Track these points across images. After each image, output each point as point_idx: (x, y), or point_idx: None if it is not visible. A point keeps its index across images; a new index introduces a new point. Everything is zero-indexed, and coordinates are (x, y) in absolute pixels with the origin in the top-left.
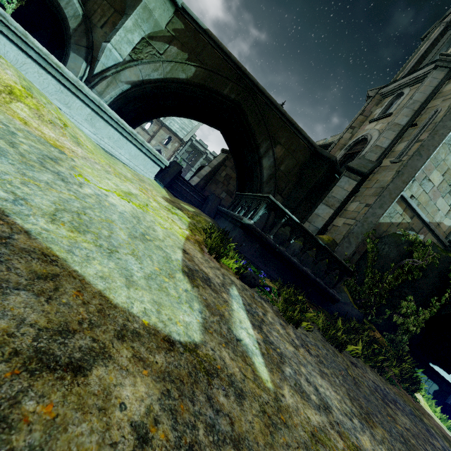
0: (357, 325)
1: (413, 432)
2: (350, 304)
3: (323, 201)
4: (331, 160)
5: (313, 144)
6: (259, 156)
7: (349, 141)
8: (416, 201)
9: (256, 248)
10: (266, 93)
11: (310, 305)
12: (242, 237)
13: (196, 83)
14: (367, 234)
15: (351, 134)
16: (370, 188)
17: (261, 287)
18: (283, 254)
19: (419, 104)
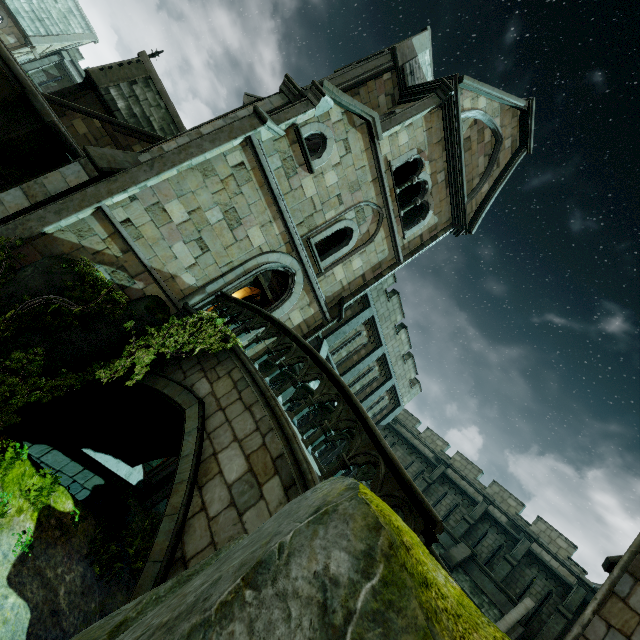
0: None
1: None
2: None
3: (24, 186)
4: (44, 120)
5: (20, 79)
6: None
7: None
8: (137, 231)
9: None
10: None
11: None
12: None
13: None
14: (2, 240)
15: None
16: None
17: None
18: None
19: None
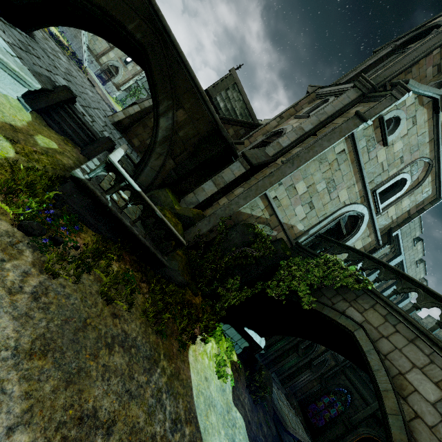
0: (177, 288)
1: (112, 368)
2: (177, 271)
3: (213, 179)
4: (228, 142)
5: (217, 121)
6: (158, 114)
7: (273, 130)
8: (279, 202)
9: (89, 202)
10: (177, 47)
11: (133, 264)
12: (74, 189)
13: (95, 2)
14: (223, 218)
15: (278, 123)
16: (257, 179)
17: (51, 238)
18: (114, 215)
19: (326, 117)
